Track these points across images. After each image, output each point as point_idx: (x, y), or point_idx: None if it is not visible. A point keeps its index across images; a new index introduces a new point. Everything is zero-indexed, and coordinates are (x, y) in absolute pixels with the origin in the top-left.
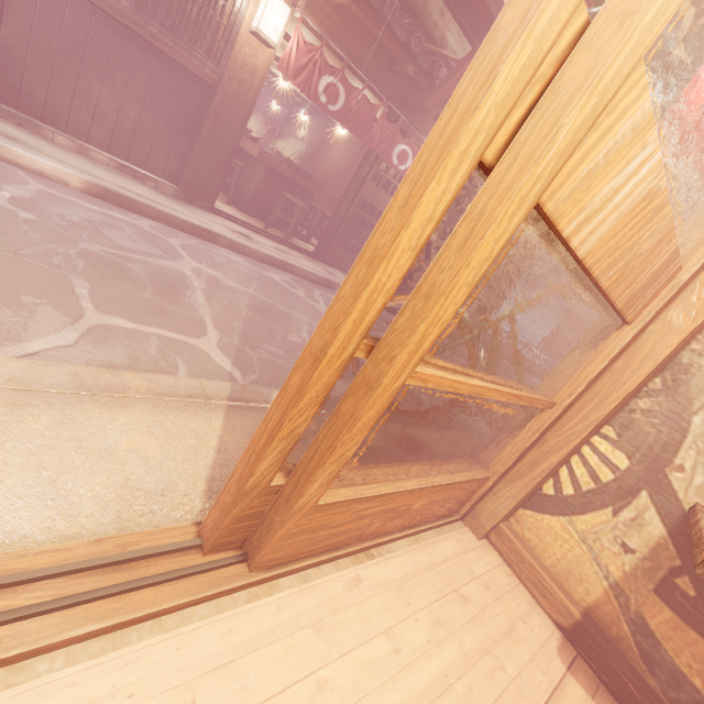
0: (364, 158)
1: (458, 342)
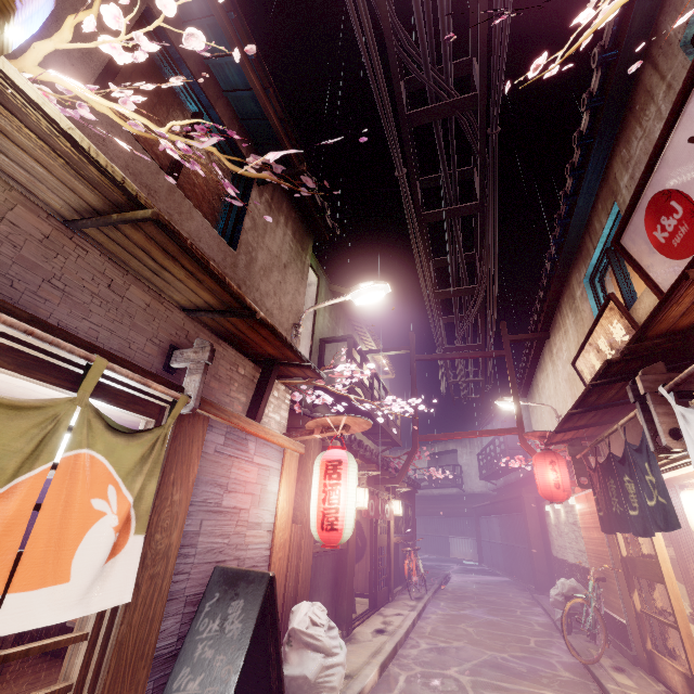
0: (372, 524)
1: (443, 599)
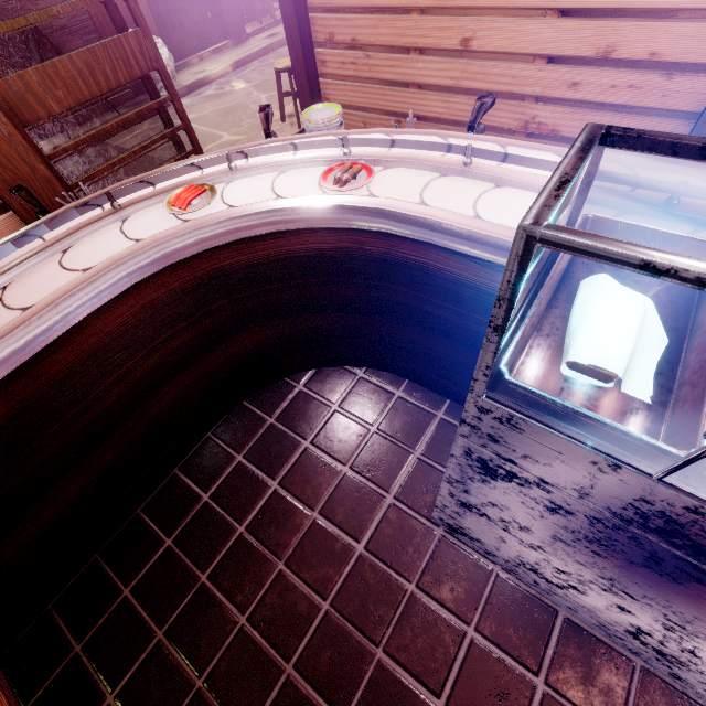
0: None
1: None
